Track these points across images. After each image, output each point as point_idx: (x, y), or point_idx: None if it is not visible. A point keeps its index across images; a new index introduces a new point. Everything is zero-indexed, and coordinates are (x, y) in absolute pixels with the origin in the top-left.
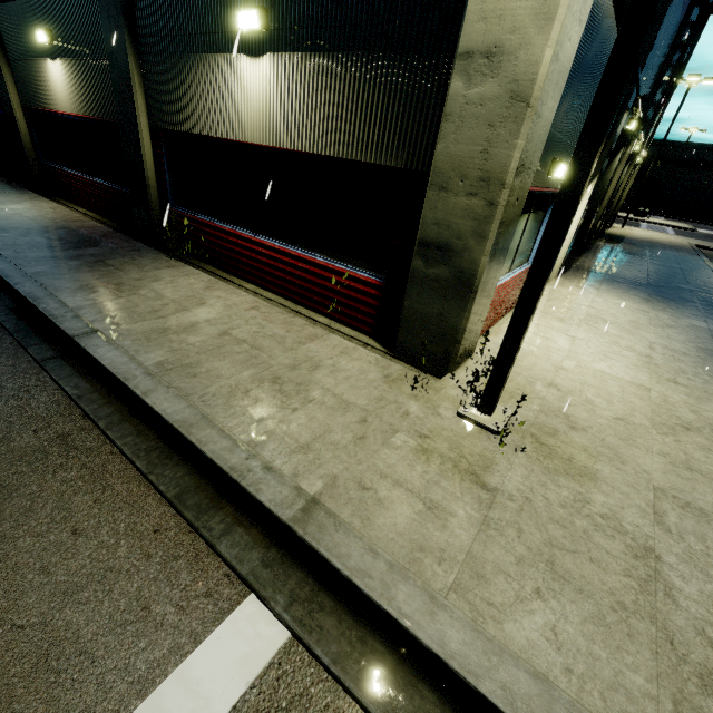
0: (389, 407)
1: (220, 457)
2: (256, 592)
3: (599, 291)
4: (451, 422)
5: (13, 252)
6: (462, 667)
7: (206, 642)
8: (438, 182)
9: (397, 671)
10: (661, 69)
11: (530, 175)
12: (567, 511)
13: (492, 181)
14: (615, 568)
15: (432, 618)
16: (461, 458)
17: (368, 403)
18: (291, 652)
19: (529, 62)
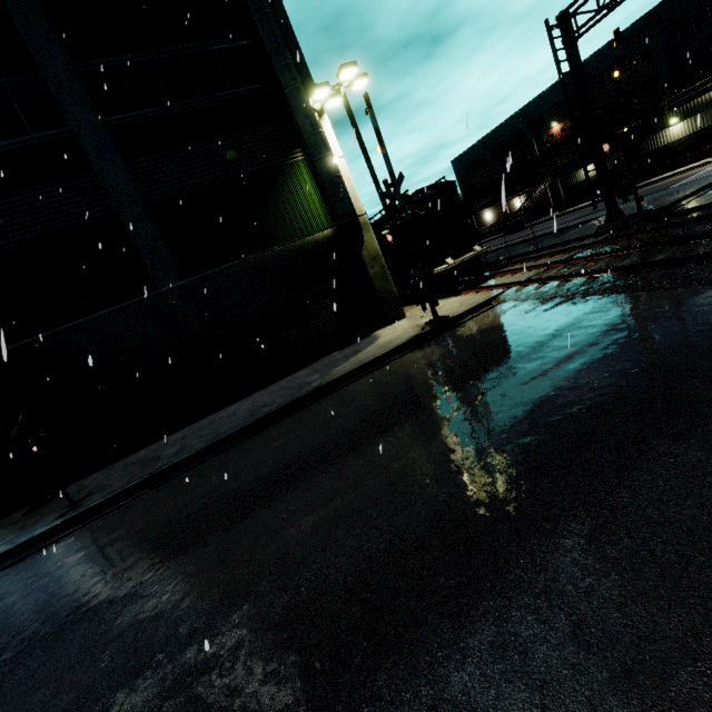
0: None
1: None
2: None
3: None
4: None
5: None
6: None
7: None
8: None
9: None
10: None
11: None
12: None
13: None
14: None
15: None
16: None
17: None
18: None
19: None
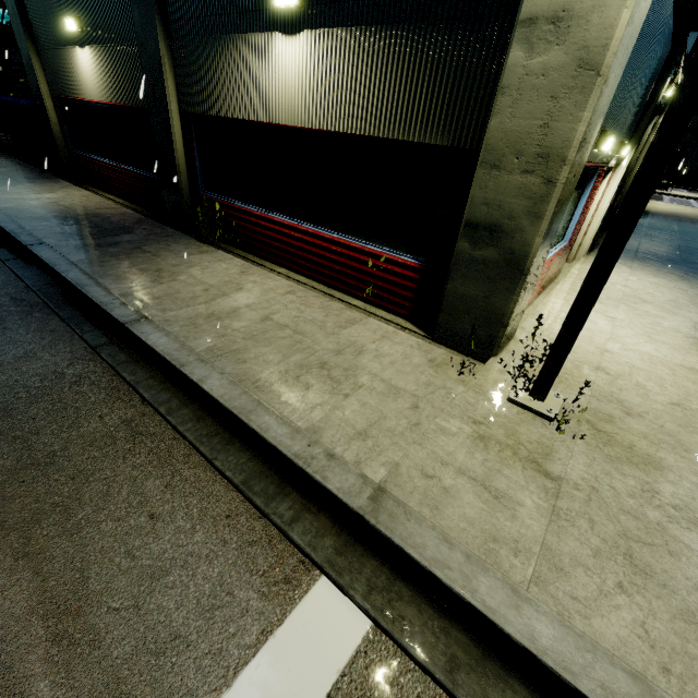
0: (438, 392)
1: (282, 444)
2: (334, 579)
3: (632, 269)
4: (503, 408)
5: (56, 240)
6: (557, 664)
7: (292, 628)
8: (490, 159)
9: (484, 663)
10: None
11: (588, 149)
12: (637, 502)
13: (552, 157)
14: (697, 563)
15: (518, 612)
16: (519, 445)
17: (417, 389)
18: (375, 640)
19: (602, 26)
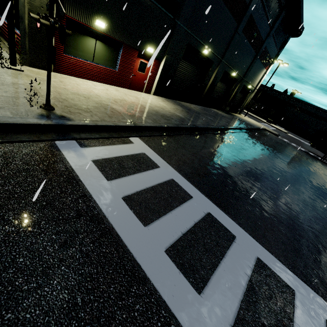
0: None
1: None
2: None
3: (162, 101)
4: None
5: None
6: None
7: None
8: None
9: None
10: (231, 38)
11: None
12: None
13: None
14: None
15: None
16: None
17: None
18: None
19: None
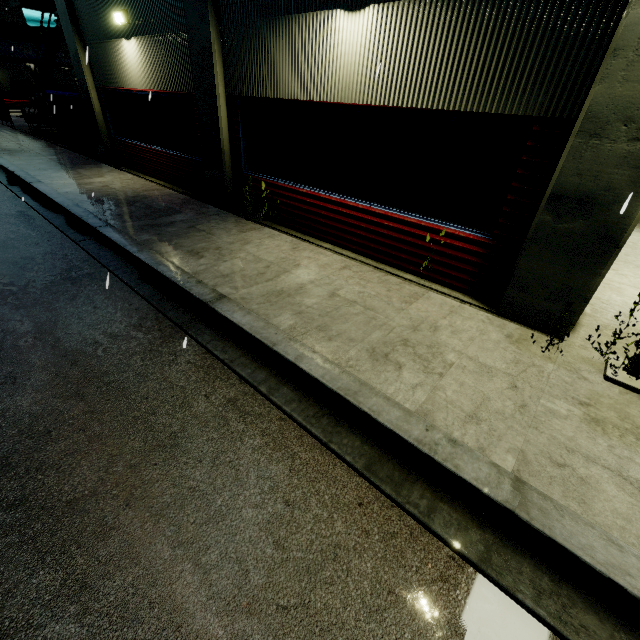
0: (530, 370)
1: (400, 428)
2: (495, 579)
3: None
4: (603, 388)
5: (119, 222)
6: None
7: (468, 635)
8: (589, 128)
9: None
10: None
11: None
12: None
13: None
14: None
15: None
16: (638, 429)
17: (507, 367)
18: None
19: None
